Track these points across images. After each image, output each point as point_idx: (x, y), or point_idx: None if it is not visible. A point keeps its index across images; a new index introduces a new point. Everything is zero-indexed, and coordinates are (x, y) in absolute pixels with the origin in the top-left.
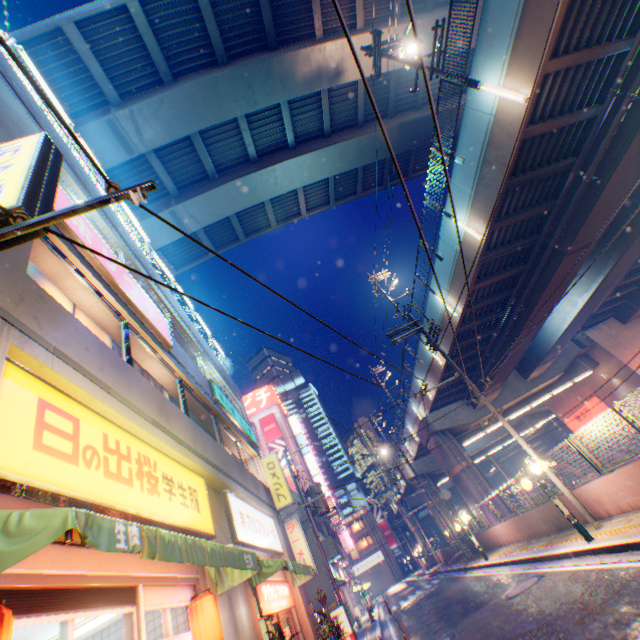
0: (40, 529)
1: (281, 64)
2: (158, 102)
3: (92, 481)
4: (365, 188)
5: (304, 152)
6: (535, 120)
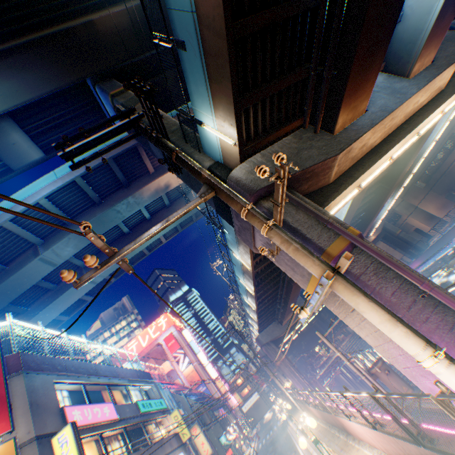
0: None
1: (134, 196)
2: (67, 239)
3: None
4: (198, 215)
5: (157, 221)
6: (258, 263)
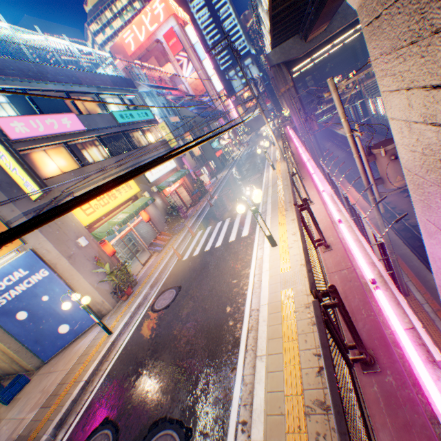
0: (103, 236)
1: None
2: None
3: (102, 211)
4: None
5: None
6: None
